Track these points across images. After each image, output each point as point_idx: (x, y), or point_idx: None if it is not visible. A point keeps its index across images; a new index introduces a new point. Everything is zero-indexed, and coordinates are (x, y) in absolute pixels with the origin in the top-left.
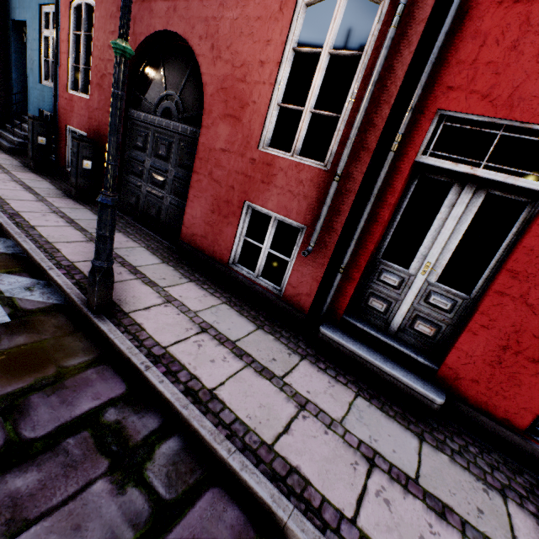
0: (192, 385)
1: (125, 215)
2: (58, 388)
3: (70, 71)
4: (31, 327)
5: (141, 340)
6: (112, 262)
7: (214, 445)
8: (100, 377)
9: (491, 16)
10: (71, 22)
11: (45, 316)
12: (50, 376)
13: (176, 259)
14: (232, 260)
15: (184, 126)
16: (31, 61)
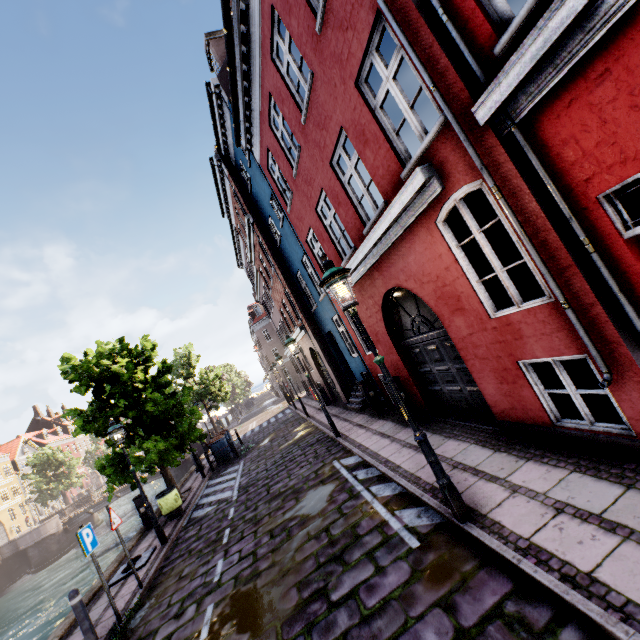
0: (566, 571)
1: (446, 418)
2: (467, 589)
3: (360, 342)
4: (432, 545)
5: (504, 537)
6: (447, 477)
7: (607, 627)
8: (490, 576)
9: (560, 127)
10: (347, 318)
11: (435, 534)
12: (458, 580)
13: (505, 442)
14: (554, 418)
15: (435, 332)
16: (343, 349)
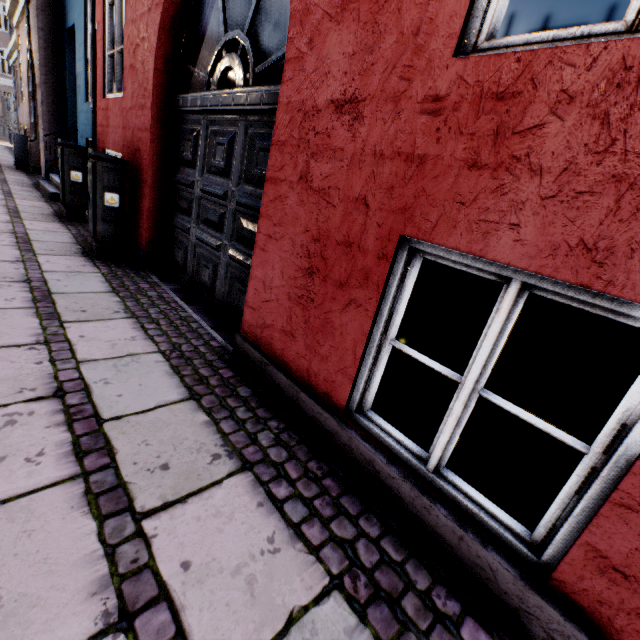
0: None
1: (164, 281)
2: None
3: (106, 65)
4: None
5: None
6: None
7: None
8: None
9: None
10: None
11: None
12: None
13: (224, 385)
14: (358, 401)
15: (253, 92)
16: (79, 76)
